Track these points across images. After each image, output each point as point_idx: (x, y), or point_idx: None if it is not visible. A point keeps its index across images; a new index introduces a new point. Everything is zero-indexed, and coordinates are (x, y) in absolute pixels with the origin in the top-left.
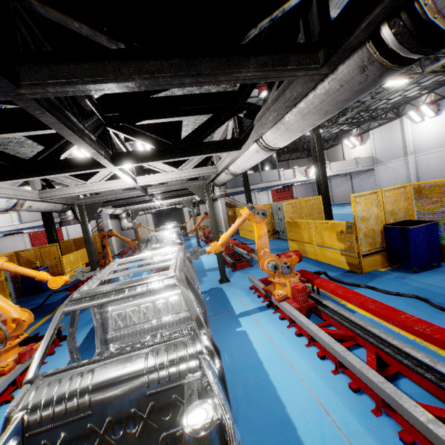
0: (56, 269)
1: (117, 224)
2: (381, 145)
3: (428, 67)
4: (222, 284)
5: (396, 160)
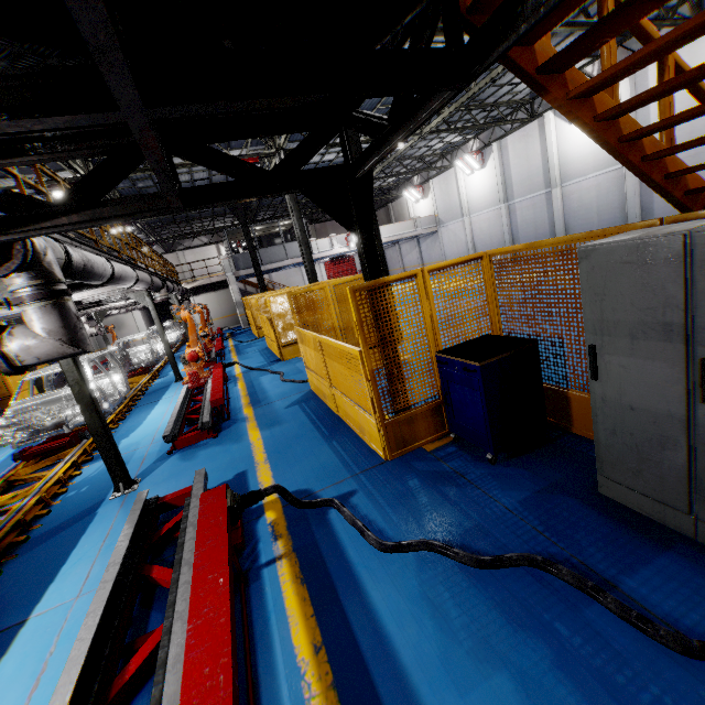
0: (3, 391)
1: None
2: (441, 201)
3: (425, 129)
4: (175, 384)
5: (456, 221)
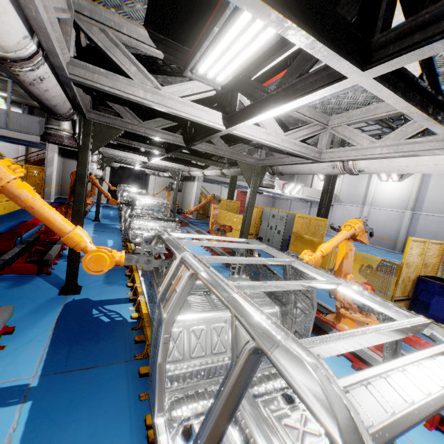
0: None
1: (62, 164)
2: (347, 188)
3: None
4: None
5: (354, 205)
